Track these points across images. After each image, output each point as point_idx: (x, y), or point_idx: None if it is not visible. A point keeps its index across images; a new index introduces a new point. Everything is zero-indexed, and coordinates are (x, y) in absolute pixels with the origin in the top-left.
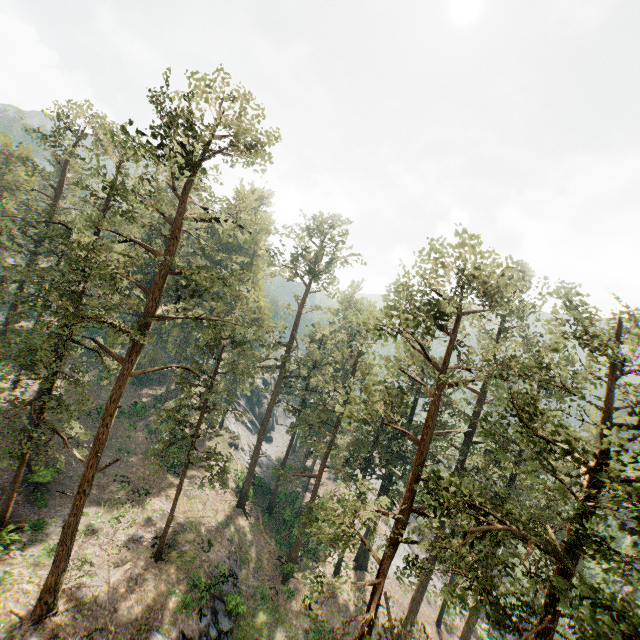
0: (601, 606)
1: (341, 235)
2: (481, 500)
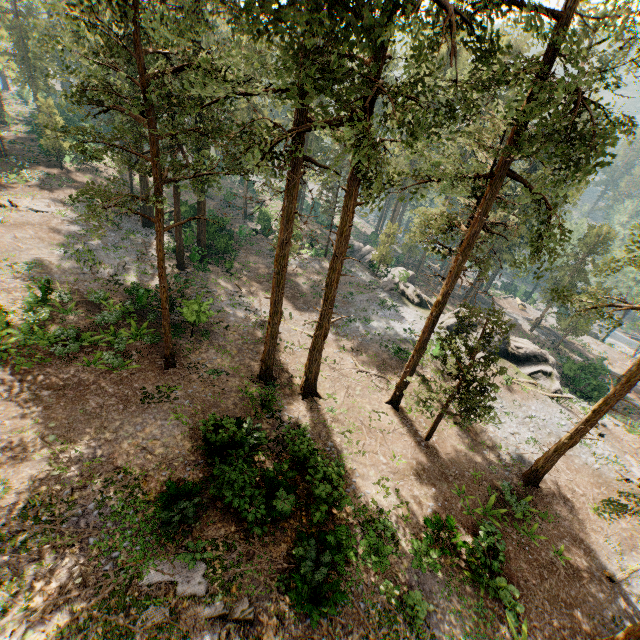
0: None
1: None
2: None
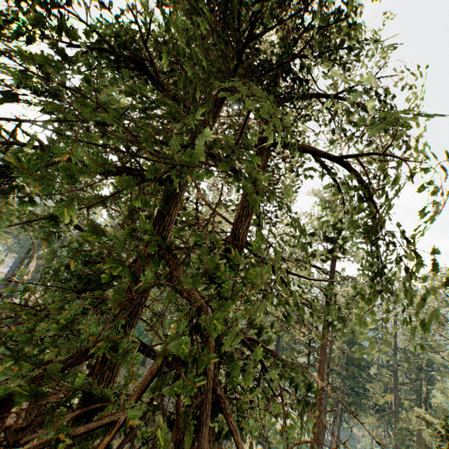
0: None
1: None
2: None
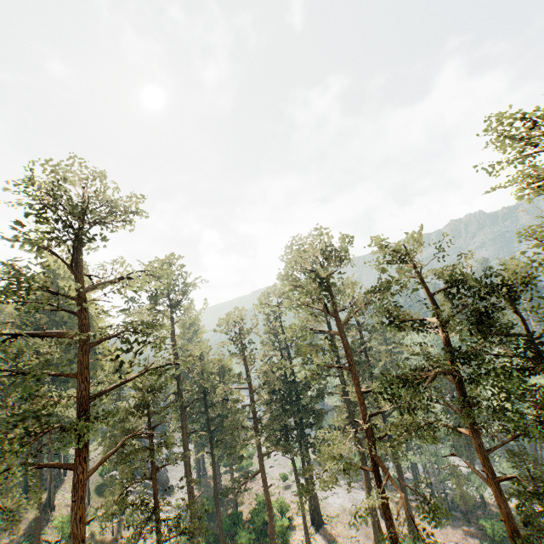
0: (494, 370)
1: (183, 266)
2: (421, 363)
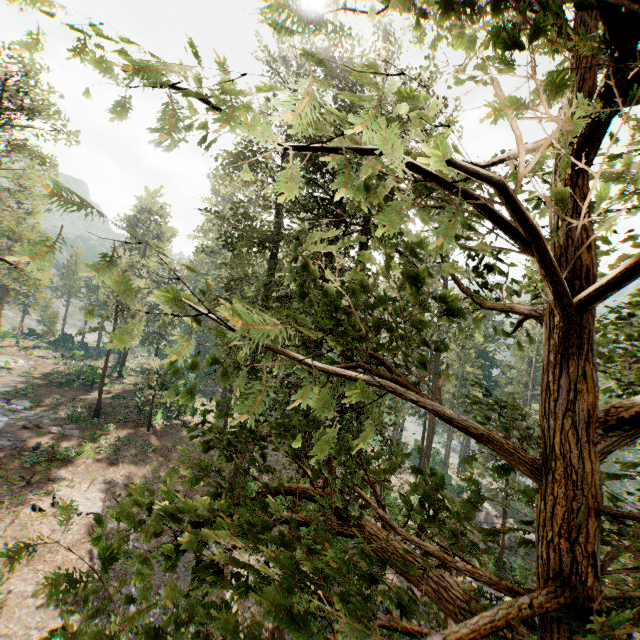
0: None
1: None
2: None
